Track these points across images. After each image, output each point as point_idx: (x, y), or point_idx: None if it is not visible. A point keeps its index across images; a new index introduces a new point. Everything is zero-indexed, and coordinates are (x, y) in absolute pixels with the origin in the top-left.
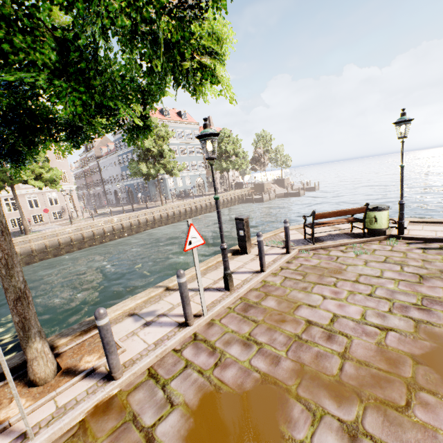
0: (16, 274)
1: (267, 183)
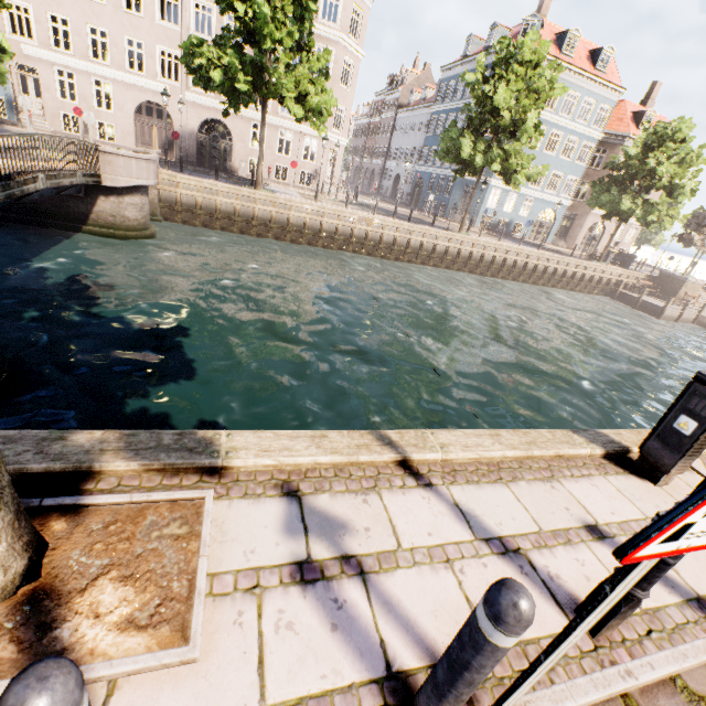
0: None
1: (694, 283)
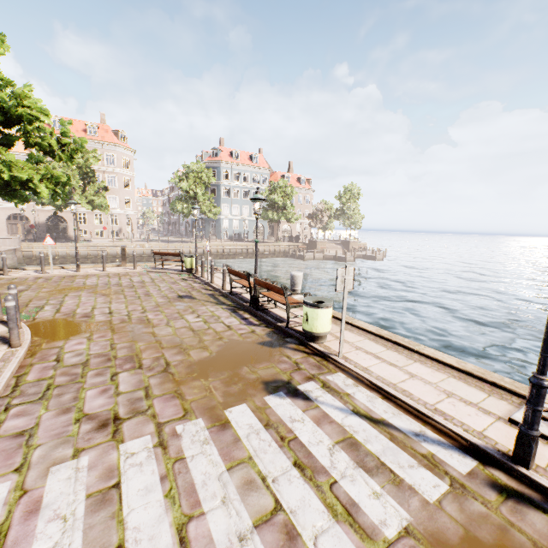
0: None
1: (322, 242)
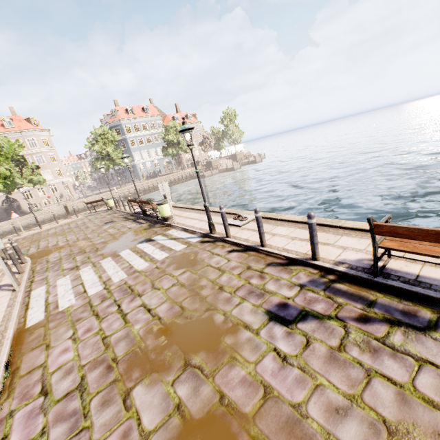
0: None
1: (215, 161)
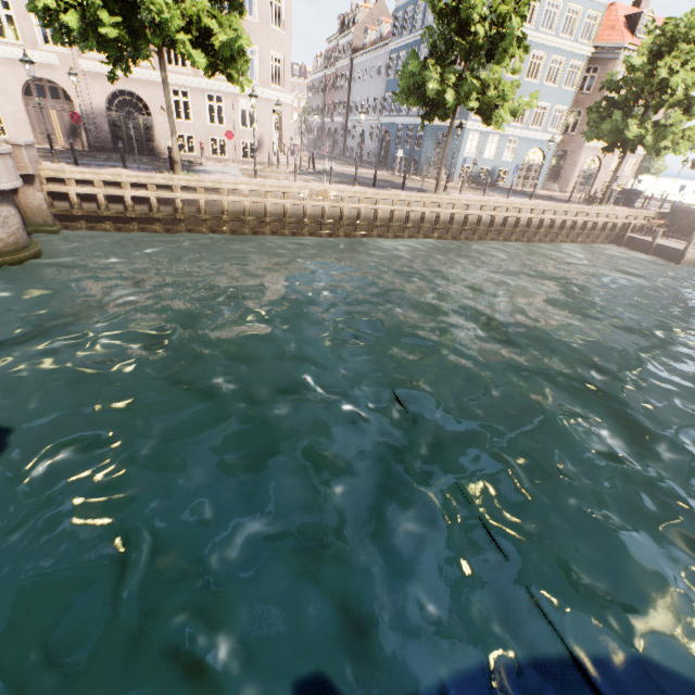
0: None
1: None
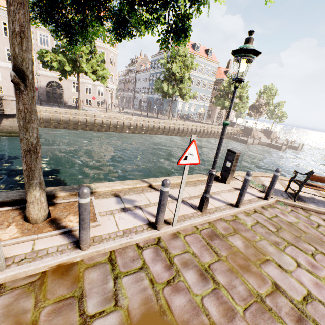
0: (31, 129)
1: (256, 130)
